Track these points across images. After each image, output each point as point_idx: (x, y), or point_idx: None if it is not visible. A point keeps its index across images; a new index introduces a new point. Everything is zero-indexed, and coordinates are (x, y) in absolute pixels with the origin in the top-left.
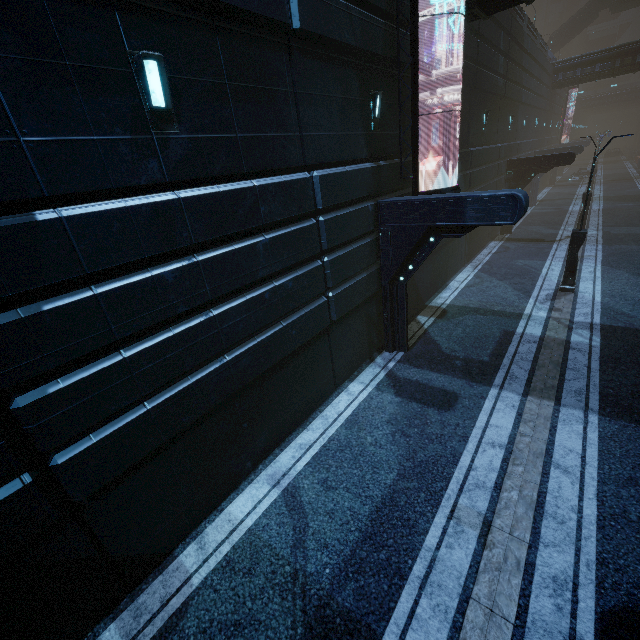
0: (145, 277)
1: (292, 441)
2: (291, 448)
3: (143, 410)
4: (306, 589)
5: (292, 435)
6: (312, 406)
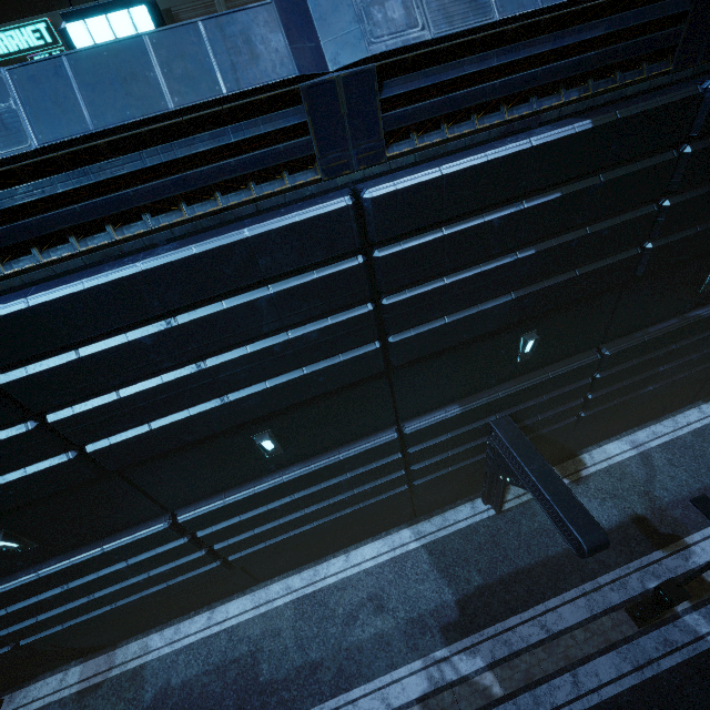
0: (653, 356)
1: (647, 427)
2: (646, 431)
3: (613, 404)
4: (652, 500)
5: (647, 423)
6: (668, 411)
